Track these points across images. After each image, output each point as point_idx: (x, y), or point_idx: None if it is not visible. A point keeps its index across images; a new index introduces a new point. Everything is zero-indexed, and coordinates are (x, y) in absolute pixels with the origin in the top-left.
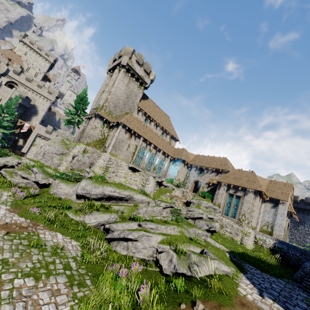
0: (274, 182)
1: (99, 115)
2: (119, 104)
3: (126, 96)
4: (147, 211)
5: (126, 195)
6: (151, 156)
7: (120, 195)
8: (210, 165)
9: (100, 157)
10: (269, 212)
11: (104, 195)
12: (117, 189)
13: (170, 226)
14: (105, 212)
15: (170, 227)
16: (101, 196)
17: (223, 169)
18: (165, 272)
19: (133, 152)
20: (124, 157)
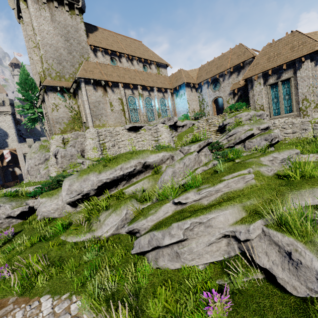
0: None
1: (48, 87)
2: (63, 57)
3: (63, 39)
4: (176, 172)
5: (133, 166)
6: (146, 102)
7: (126, 170)
8: (223, 67)
9: (86, 138)
10: None
11: (105, 183)
12: (116, 164)
13: (233, 178)
14: (116, 207)
15: (234, 180)
16: (101, 187)
17: (245, 60)
18: (291, 290)
19: (122, 109)
20: (115, 121)
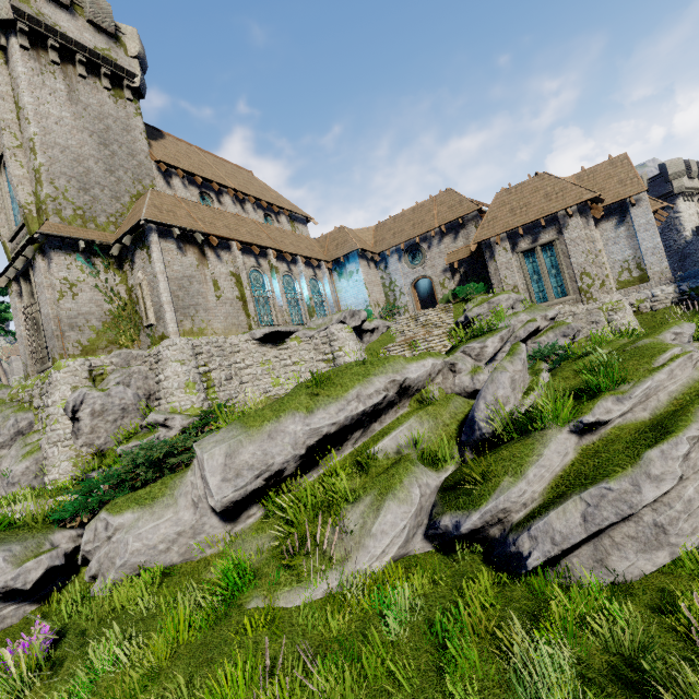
0: (586, 173)
1: (52, 239)
2: (93, 177)
3: (95, 141)
4: (515, 380)
5: (384, 389)
6: (284, 284)
7: (370, 400)
8: (427, 225)
9: (163, 360)
10: (616, 240)
11: (322, 439)
12: (342, 390)
13: (676, 360)
14: (384, 485)
15: (680, 363)
16: (313, 450)
17: (465, 214)
18: None
19: (240, 297)
20: (225, 322)
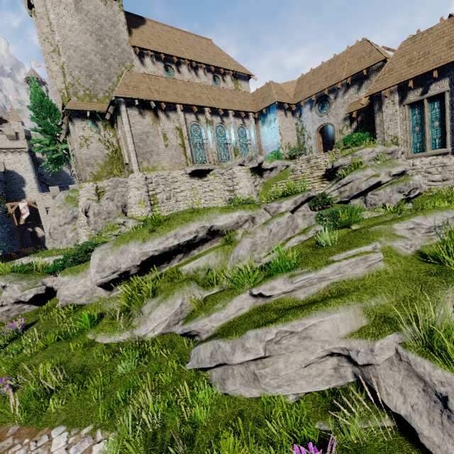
0: None
1: (73, 112)
2: (94, 66)
3: (94, 38)
4: (257, 244)
5: (194, 232)
6: (217, 132)
7: (182, 238)
8: (336, 78)
9: (129, 187)
10: None
11: (151, 258)
12: (168, 229)
13: (347, 260)
14: (168, 293)
15: (349, 263)
16: (147, 263)
17: (370, 66)
18: None
19: (182, 144)
20: (170, 162)
